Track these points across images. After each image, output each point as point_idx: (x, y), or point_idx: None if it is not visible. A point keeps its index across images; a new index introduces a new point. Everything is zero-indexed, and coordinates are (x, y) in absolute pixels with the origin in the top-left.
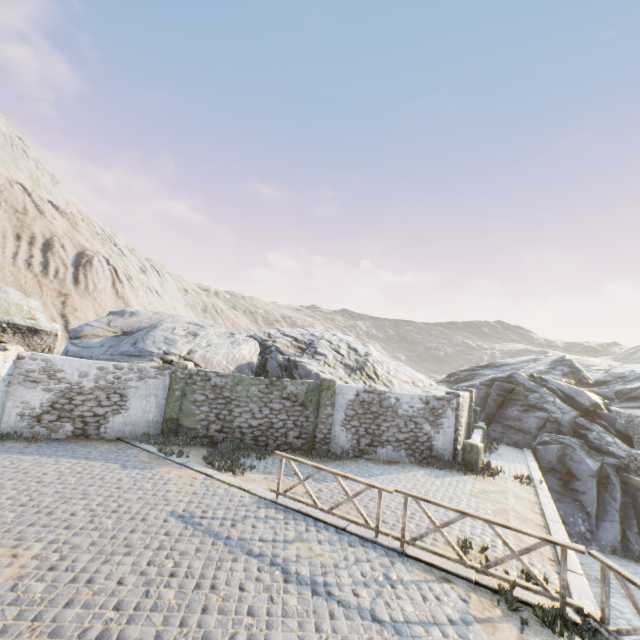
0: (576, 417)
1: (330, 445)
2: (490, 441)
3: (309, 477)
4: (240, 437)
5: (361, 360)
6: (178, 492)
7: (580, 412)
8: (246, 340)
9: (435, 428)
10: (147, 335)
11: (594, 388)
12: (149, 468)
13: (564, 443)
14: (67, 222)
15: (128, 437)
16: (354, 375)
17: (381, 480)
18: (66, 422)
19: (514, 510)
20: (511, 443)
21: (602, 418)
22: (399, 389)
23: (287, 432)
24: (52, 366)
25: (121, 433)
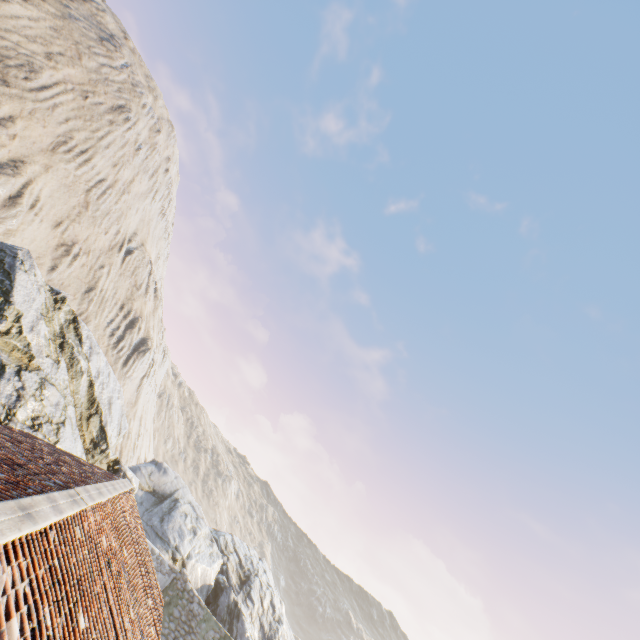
0: None
1: None
2: None
3: None
4: None
5: (274, 626)
6: None
7: None
8: (218, 556)
9: None
10: (172, 516)
11: None
12: None
13: None
14: (154, 305)
15: None
16: None
17: None
18: None
19: None
20: None
21: None
22: None
23: None
24: None
25: None
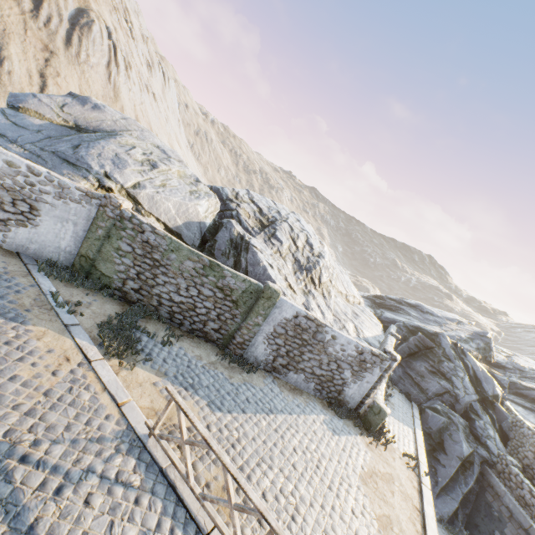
0: (474, 401)
1: (245, 350)
2: (388, 384)
3: (193, 444)
4: (156, 306)
5: (312, 260)
6: (25, 385)
7: (479, 397)
8: (208, 195)
9: (355, 378)
10: (95, 142)
11: (494, 370)
12: (19, 321)
13: (452, 420)
14: None
15: (31, 256)
16: (299, 274)
17: (279, 423)
18: None
19: (398, 522)
20: (404, 391)
21: (495, 411)
22: (333, 303)
23: (207, 321)
24: None
25: (23, 248)
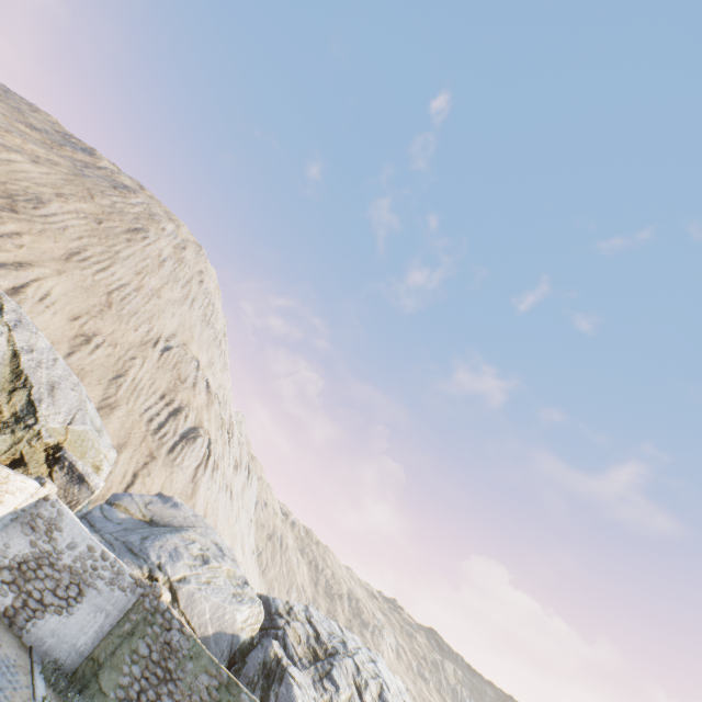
0: None
1: None
2: None
3: None
4: None
5: None
6: None
7: None
8: (253, 600)
9: None
10: (163, 534)
11: None
12: None
13: None
14: (206, 399)
15: (41, 653)
16: None
17: None
18: (13, 591)
19: None
20: None
21: None
22: None
23: None
24: (59, 520)
25: (40, 642)
